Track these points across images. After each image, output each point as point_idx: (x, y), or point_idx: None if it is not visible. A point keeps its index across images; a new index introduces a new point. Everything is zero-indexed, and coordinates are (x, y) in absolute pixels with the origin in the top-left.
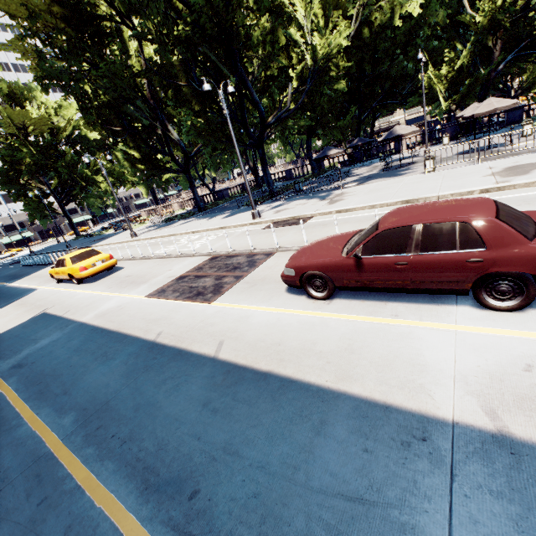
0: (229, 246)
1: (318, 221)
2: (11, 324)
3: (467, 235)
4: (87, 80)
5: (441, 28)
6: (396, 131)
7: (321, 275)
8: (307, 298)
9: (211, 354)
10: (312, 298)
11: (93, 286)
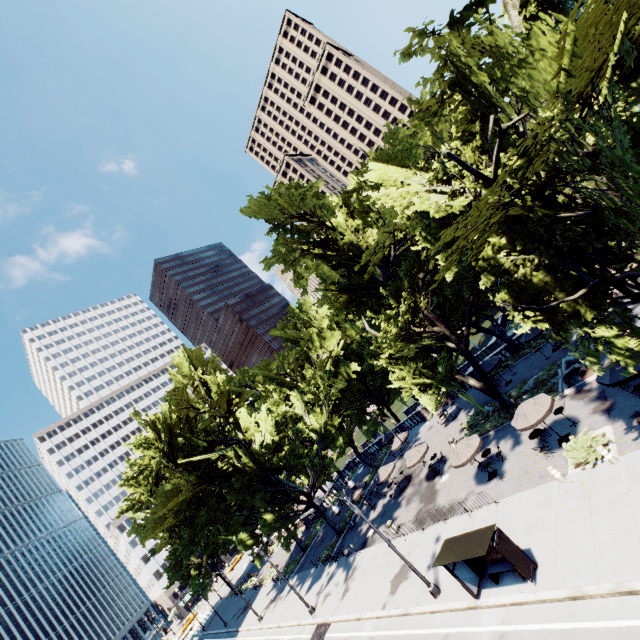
0: None
1: (328, 637)
2: None
3: None
4: None
5: None
6: (379, 477)
7: None
8: None
9: None
10: None
11: None
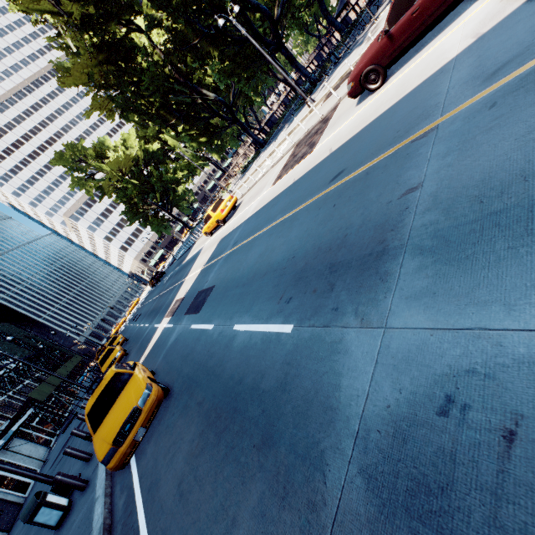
0: (304, 128)
1: None
2: (210, 253)
3: None
4: (139, 97)
5: None
6: None
7: (371, 68)
8: (371, 95)
9: (328, 155)
10: (374, 92)
11: (234, 217)
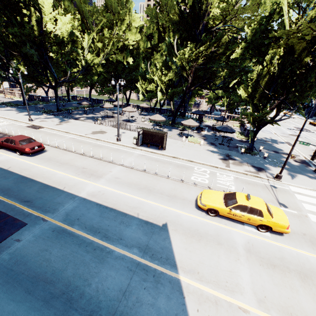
0: (1, 130)
1: (42, 130)
2: None
3: (15, 142)
4: None
5: (144, 71)
6: (104, 105)
7: None
8: None
9: None
10: None
11: None
